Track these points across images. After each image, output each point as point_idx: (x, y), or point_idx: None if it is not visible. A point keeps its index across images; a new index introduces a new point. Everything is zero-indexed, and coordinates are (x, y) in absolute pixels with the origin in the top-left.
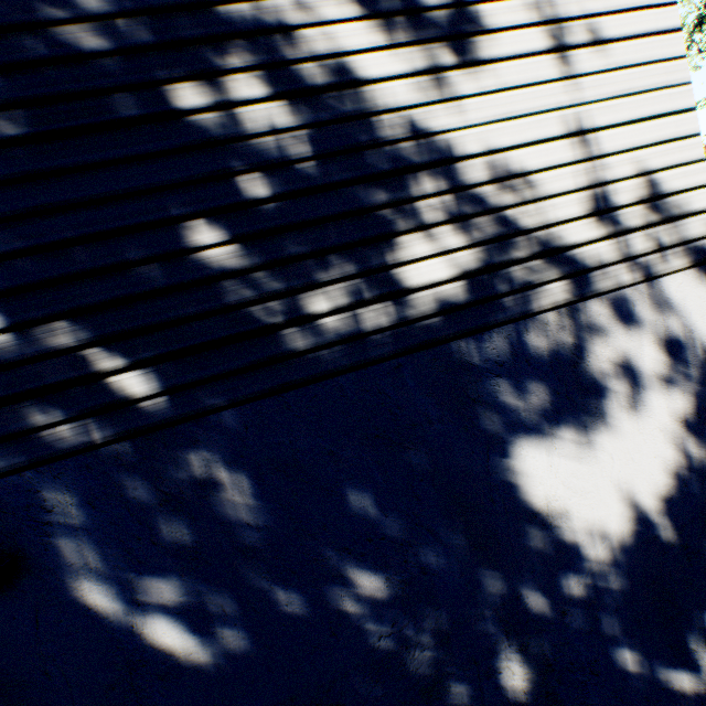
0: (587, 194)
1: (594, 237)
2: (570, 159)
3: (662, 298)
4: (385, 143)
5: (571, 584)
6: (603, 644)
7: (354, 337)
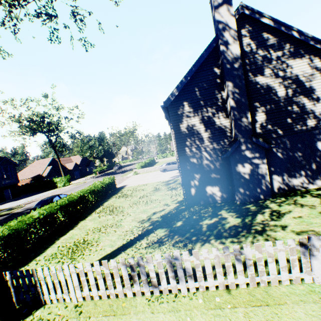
0: None
1: None
2: None
3: None
4: (307, 111)
5: None
6: None
7: (301, 130)
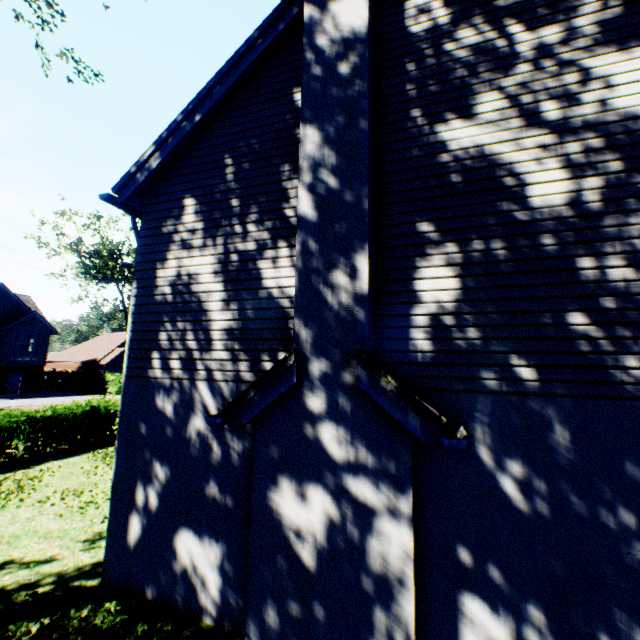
0: None
1: None
2: None
3: None
4: None
5: None
6: None
7: None
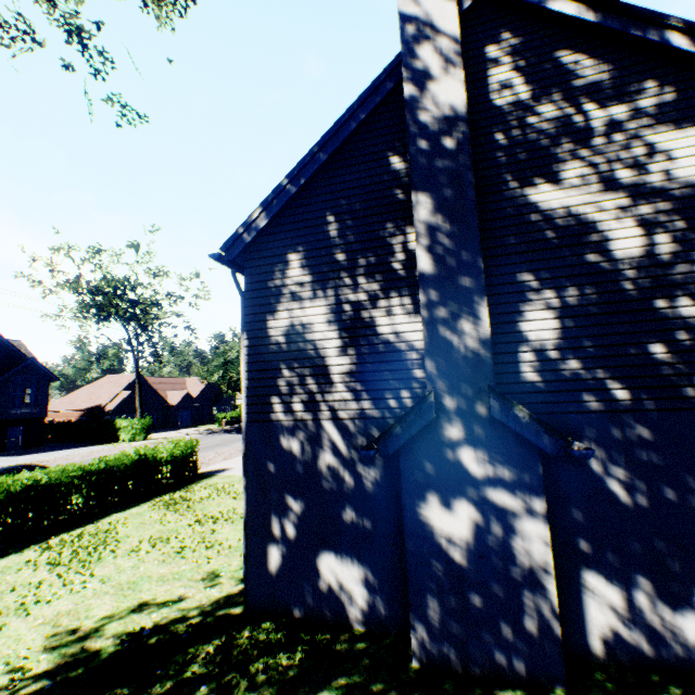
0: None
1: None
2: None
3: None
4: None
5: None
6: None
7: None
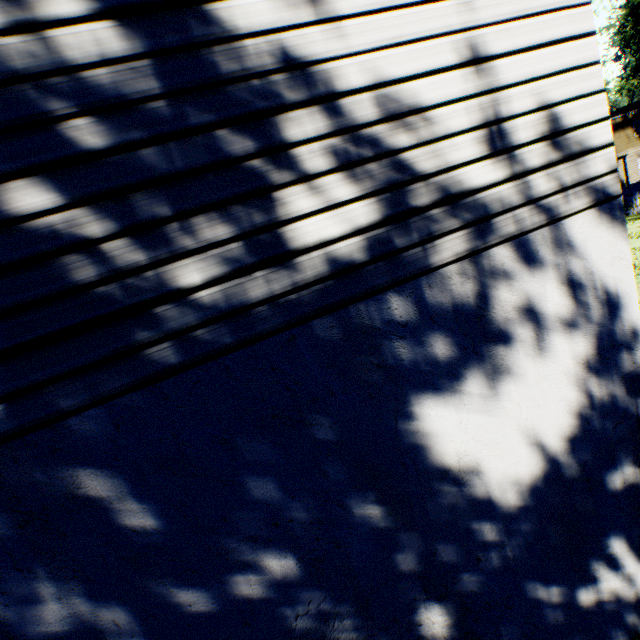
0: (487, 132)
1: (495, 180)
2: (468, 92)
3: (564, 241)
4: (252, 76)
5: (485, 531)
6: (516, 580)
7: (237, 310)
